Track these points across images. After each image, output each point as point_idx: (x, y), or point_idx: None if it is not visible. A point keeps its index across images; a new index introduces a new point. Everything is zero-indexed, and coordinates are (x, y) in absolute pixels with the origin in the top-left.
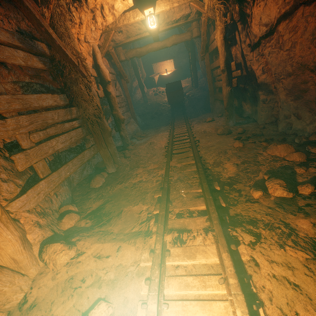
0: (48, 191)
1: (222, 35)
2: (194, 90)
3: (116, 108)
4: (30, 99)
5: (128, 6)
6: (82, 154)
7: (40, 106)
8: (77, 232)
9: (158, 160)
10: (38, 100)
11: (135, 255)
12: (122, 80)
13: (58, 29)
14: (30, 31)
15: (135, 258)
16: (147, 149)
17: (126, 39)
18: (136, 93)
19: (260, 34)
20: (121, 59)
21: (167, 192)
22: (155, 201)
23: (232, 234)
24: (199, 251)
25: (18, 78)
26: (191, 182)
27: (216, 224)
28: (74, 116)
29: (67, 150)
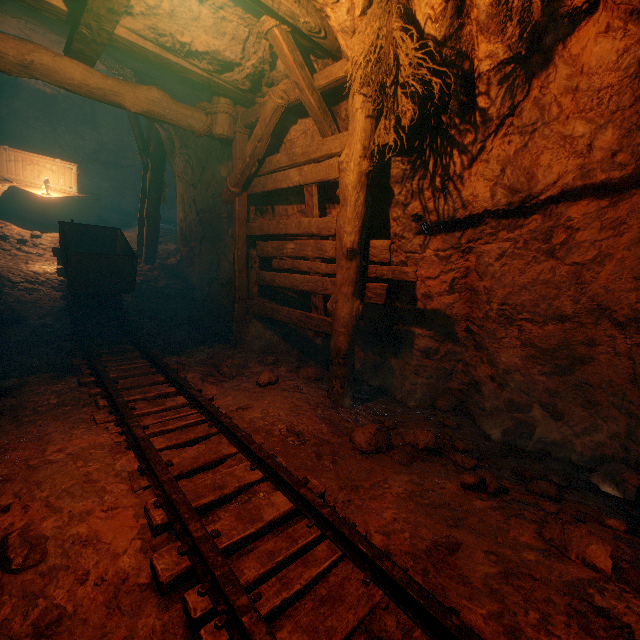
0: None
1: (366, 162)
2: (145, 268)
3: None
4: None
5: None
6: None
7: None
8: None
9: None
10: None
11: None
12: None
13: None
14: None
15: None
16: None
17: None
18: None
19: (490, 204)
20: None
21: None
22: None
23: None
24: None
25: None
26: None
27: None
28: None
29: None
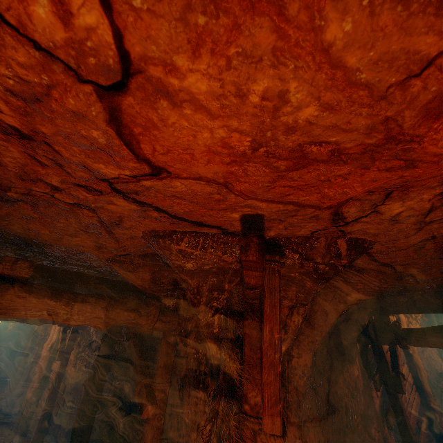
0: None
1: None
2: None
3: None
4: None
5: None
6: None
7: None
8: None
9: None
10: None
11: None
12: None
13: None
14: None
15: None
16: None
17: None
18: None
19: None
20: None
21: None
22: None
23: None
24: None
25: None
26: None
27: None
28: None
29: None
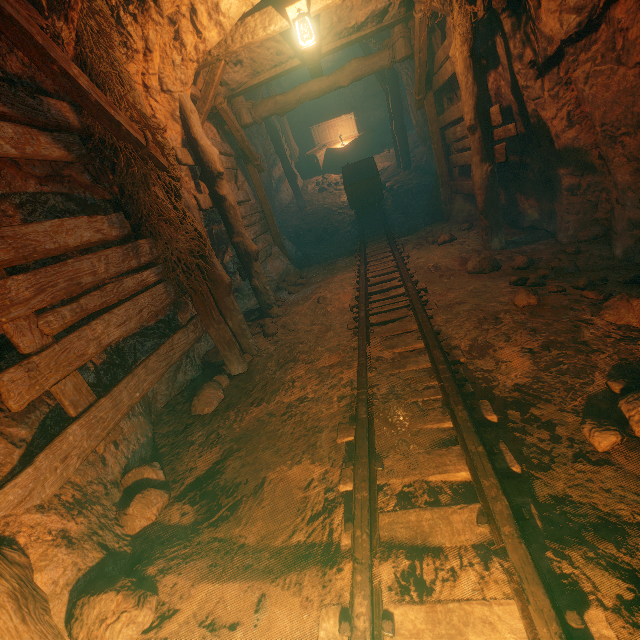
0: (89, 446)
1: (466, 46)
2: (403, 175)
3: (240, 230)
4: (34, 234)
5: (250, 2)
6: (169, 344)
7: (61, 247)
8: (160, 543)
9: (339, 342)
10: (56, 234)
11: (302, 622)
12: (249, 166)
13: (94, 66)
14: (31, 77)
15: (303, 635)
16: (313, 314)
17: (251, 79)
18: (281, 191)
19: (563, 34)
20: (245, 123)
21: (367, 431)
22: (340, 455)
23: (561, 570)
24: (473, 622)
25: (10, 187)
26: (424, 402)
27: (509, 537)
28: (145, 260)
29: (137, 334)
